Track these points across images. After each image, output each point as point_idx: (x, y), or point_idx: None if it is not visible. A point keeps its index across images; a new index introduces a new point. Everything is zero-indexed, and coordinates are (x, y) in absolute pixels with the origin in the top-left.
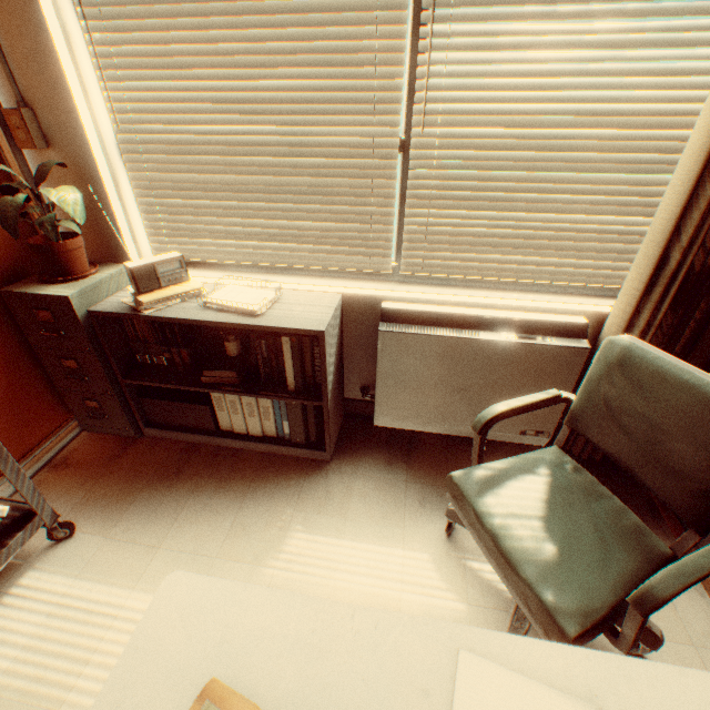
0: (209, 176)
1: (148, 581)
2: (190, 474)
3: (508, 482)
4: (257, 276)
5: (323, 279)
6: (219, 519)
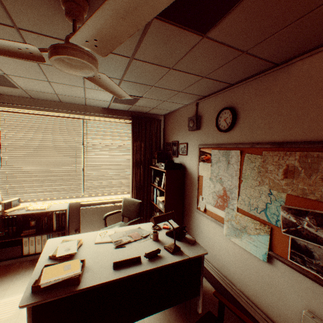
0: (29, 178)
1: (7, 295)
2: (13, 270)
3: (112, 227)
4: (41, 202)
5: (63, 200)
6: (30, 275)
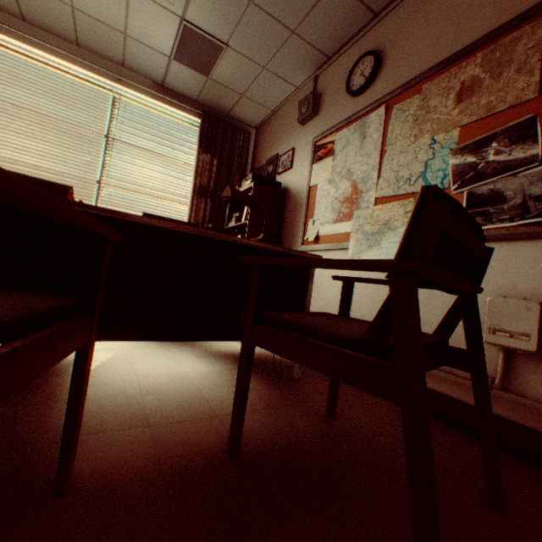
0: None
1: None
2: None
3: None
4: None
5: None
6: None
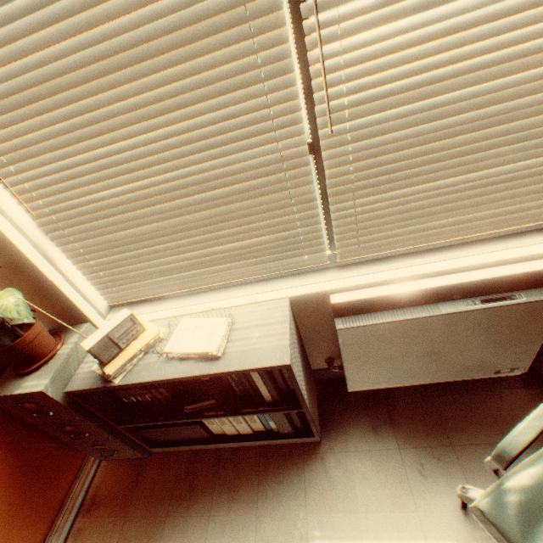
0: (130, 230)
1: None
2: (201, 489)
3: None
4: (204, 298)
5: (264, 283)
6: (241, 540)
